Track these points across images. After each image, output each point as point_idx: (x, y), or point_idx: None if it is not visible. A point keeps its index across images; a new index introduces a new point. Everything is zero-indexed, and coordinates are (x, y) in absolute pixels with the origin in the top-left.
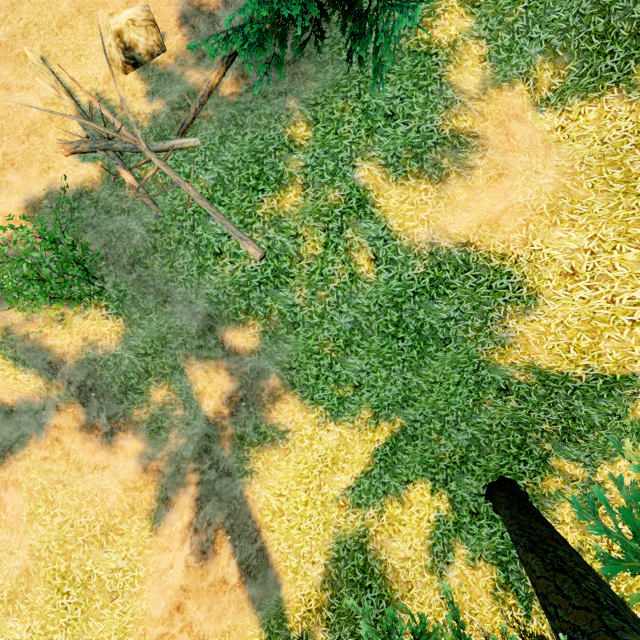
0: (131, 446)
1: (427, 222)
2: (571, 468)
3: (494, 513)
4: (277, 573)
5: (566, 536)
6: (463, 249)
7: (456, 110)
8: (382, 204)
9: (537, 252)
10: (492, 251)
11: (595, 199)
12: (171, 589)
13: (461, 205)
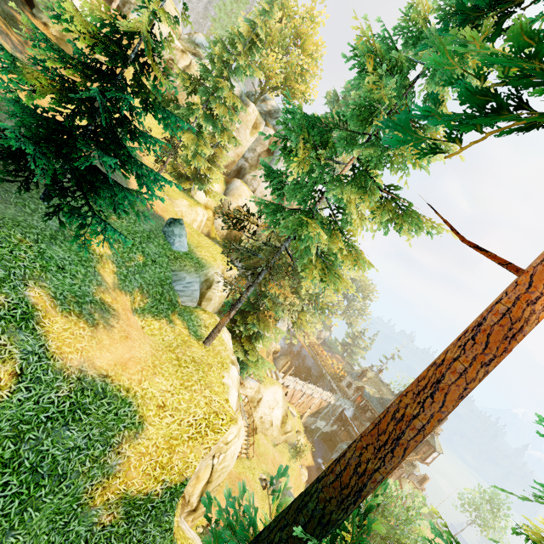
0: None
1: (81, 351)
2: None
3: None
4: None
5: None
6: (104, 379)
7: (103, 289)
8: (47, 324)
9: (146, 390)
10: (122, 384)
11: (169, 365)
12: None
13: (106, 347)
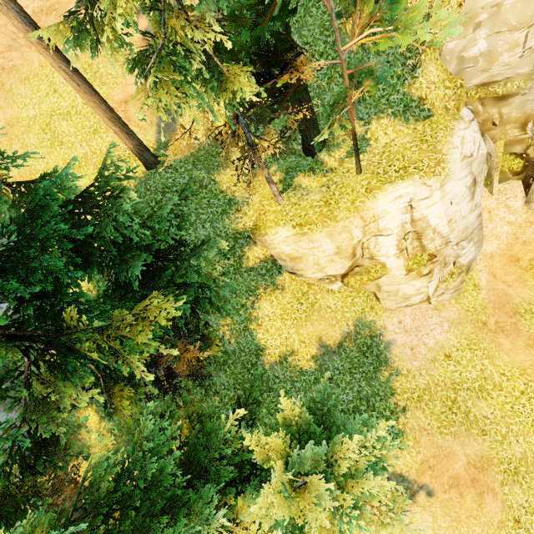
0: (143, 23)
1: None
2: (357, 127)
3: (302, 153)
4: (177, 128)
5: (329, 161)
6: None
7: None
8: None
9: None
10: None
11: None
12: (127, 93)
13: None
